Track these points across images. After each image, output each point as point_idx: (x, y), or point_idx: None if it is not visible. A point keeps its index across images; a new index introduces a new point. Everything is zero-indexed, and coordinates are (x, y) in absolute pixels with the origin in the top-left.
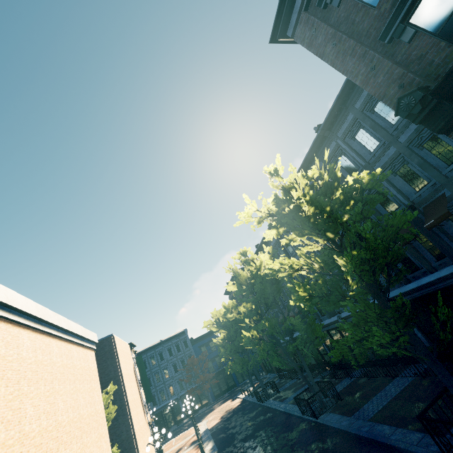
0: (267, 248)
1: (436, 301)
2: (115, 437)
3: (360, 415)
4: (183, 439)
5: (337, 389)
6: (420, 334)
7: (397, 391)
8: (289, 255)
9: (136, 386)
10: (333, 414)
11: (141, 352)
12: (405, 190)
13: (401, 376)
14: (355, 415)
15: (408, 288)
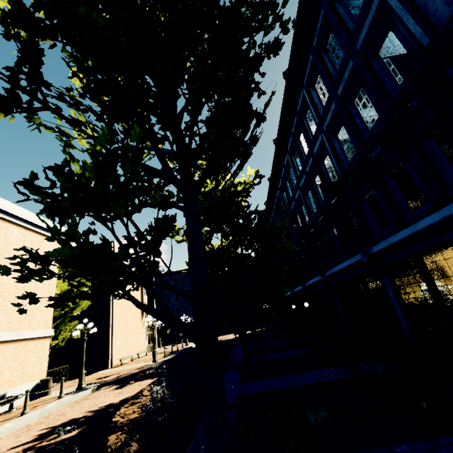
0: (251, 171)
1: (440, 269)
2: (97, 321)
3: (245, 387)
4: (176, 347)
5: (283, 354)
6: (404, 320)
7: (311, 381)
8: (293, 189)
9: (139, 292)
10: (239, 374)
11: (174, 272)
12: (434, 8)
13: (342, 367)
14: (243, 385)
15: (397, 238)
